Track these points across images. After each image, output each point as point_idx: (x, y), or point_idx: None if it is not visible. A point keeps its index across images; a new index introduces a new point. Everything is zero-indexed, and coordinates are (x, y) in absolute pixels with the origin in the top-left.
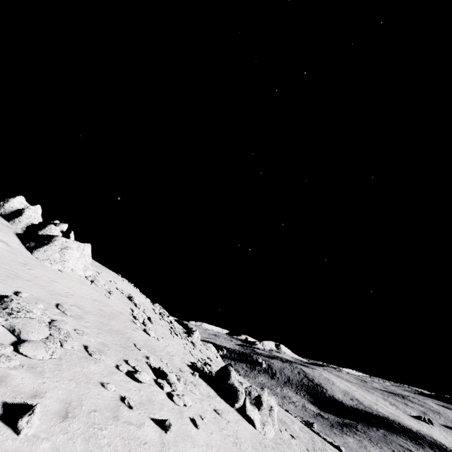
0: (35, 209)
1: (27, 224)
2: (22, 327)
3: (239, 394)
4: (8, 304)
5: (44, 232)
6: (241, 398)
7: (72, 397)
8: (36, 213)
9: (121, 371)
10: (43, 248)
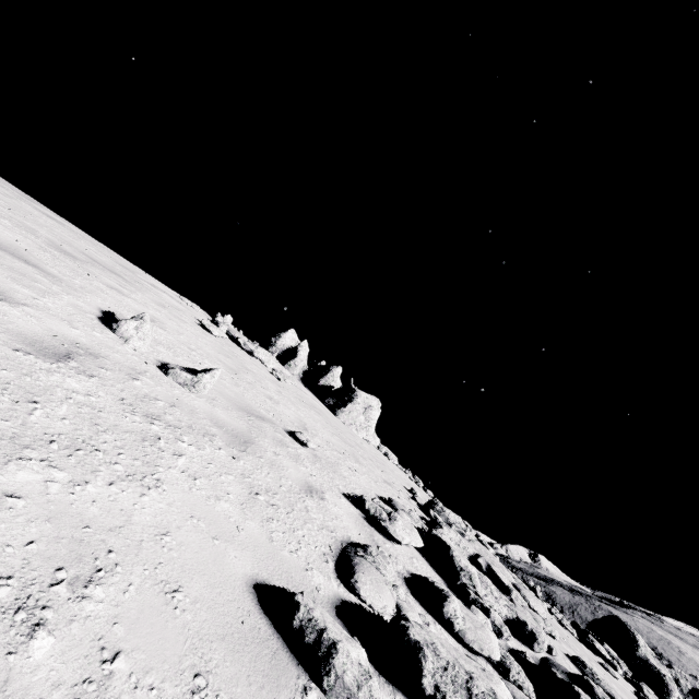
0: (305, 346)
1: (303, 369)
2: (490, 558)
3: (667, 682)
4: (445, 515)
5: (326, 380)
6: (674, 691)
7: (628, 697)
8: (305, 352)
9: (571, 633)
10: (346, 407)
